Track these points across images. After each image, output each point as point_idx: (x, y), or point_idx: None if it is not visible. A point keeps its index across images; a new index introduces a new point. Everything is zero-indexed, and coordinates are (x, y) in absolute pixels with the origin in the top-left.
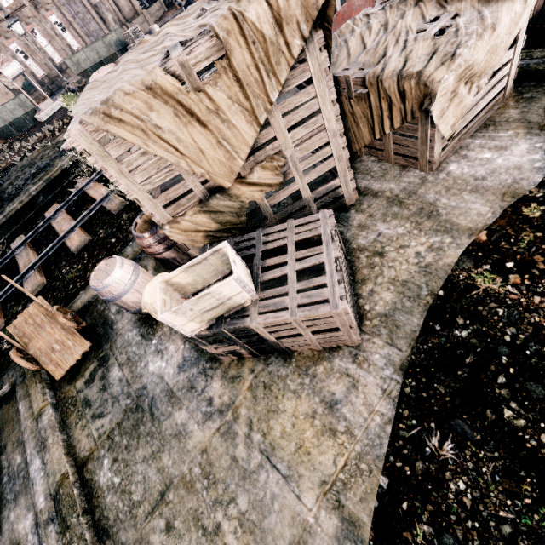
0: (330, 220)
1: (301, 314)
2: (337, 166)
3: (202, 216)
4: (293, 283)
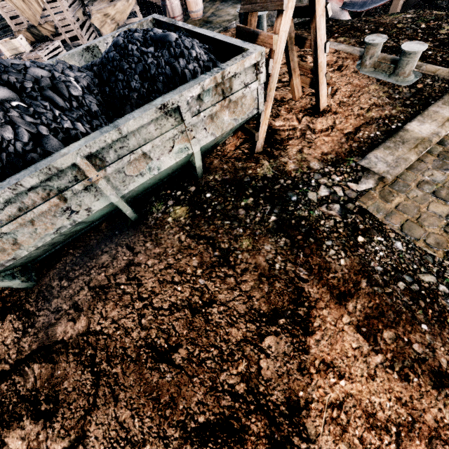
0: (57, 42)
1: (32, 55)
2: (77, 35)
3: (29, 34)
4: (37, 51)
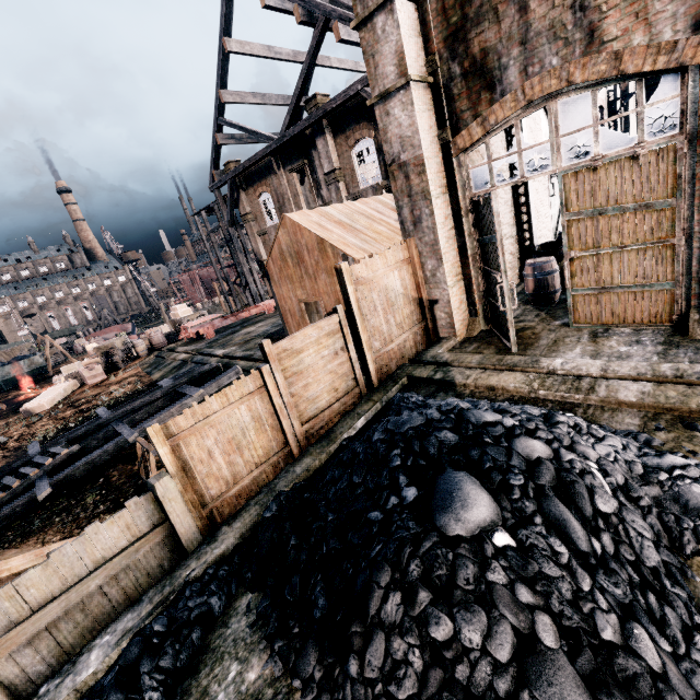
0: None
1: None
2: None
3: None
4: None
